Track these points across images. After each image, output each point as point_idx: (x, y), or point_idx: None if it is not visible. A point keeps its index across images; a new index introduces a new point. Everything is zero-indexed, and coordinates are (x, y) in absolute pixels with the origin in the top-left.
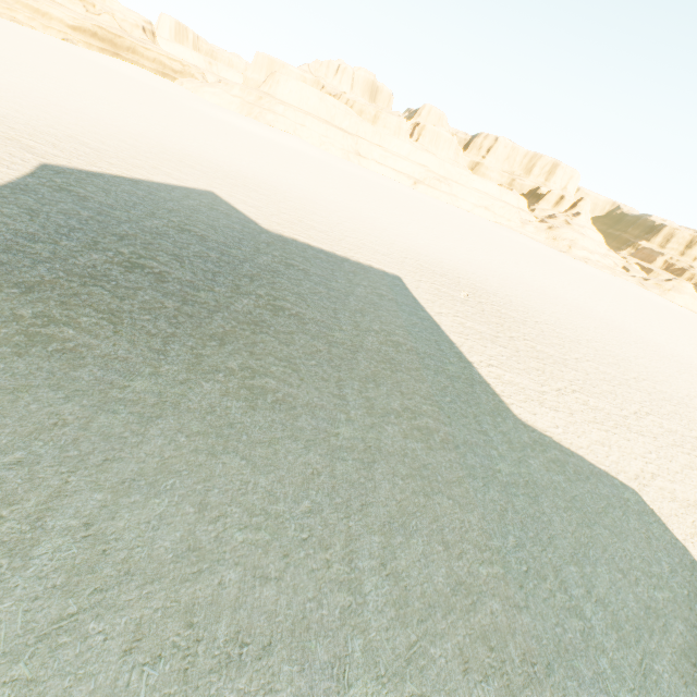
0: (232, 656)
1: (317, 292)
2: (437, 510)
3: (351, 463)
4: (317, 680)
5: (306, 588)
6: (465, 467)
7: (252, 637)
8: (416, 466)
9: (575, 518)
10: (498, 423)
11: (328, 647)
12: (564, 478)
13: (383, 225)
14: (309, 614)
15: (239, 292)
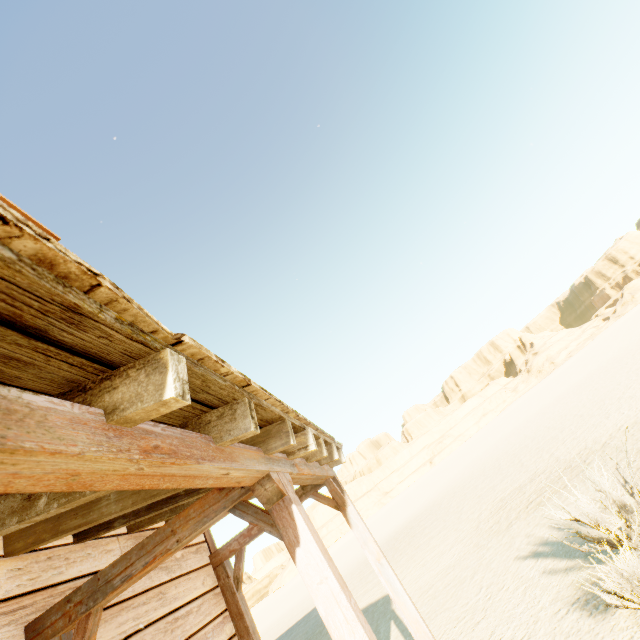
0: None
1: None
2: None
3: None
4: None
5: None
6: None
7: None
8: None
9: None
10: None
11: None
12: None
13: None
14: None
15: None
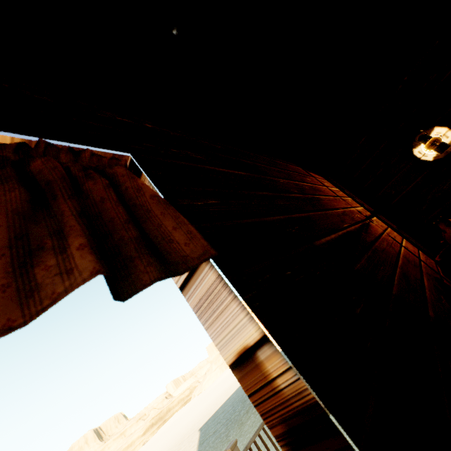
0: None
1: None
2: None
3: None
4: None
5: None
6: None
7: None
8: None
9: None
10: None
11: None
12: None
13: None
14: None
15: None
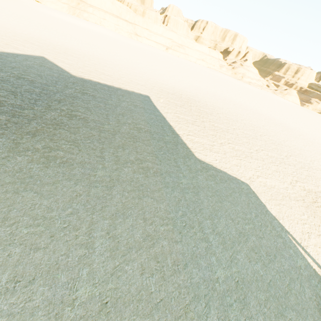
0: (9, 288)
1: (98, 106)
2: (144, 204)
3: (100, 188)
4: (58, 291)
5: (61, 250)
6: (164, 183)
7: (23, 278)
8: (137, 185)
9: (215, 199)
10: (186, 161)
11: (68, 275)
12: (214, 182)
13: (145, 71)
14: (60, 262)
15: (50, 109)
